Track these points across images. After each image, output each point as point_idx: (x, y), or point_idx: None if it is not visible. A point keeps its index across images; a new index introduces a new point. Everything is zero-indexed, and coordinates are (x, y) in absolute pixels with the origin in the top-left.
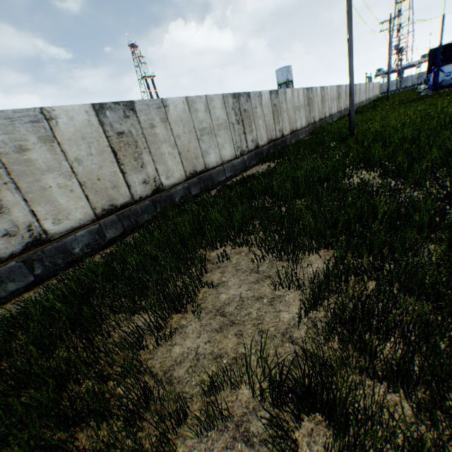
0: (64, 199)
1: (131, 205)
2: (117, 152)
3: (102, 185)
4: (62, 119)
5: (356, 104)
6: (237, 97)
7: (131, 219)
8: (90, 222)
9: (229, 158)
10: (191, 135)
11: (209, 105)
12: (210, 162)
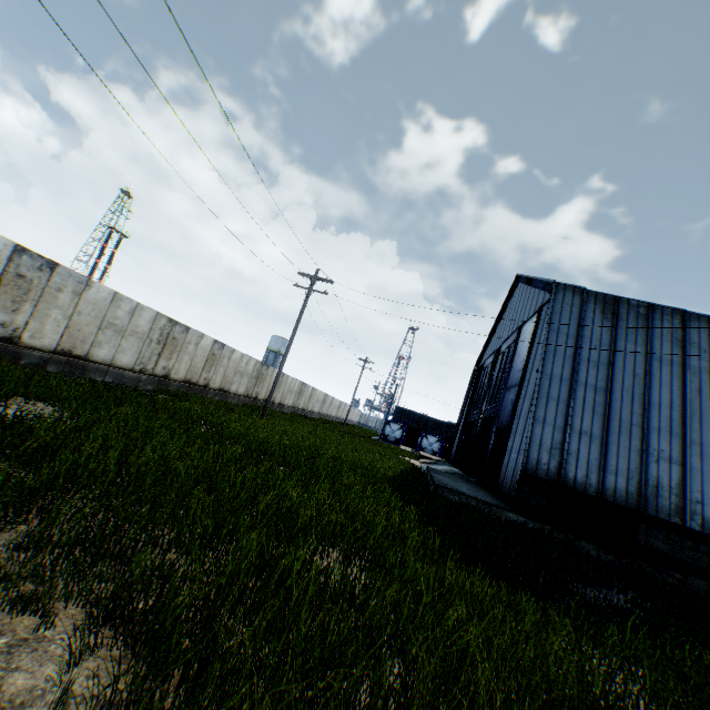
0: None
1: None
2: (3, 285)
3: None
4: None
5: (321, 413)
6: (174, 323)
7: None
8: None
9: (124, 366)
10: (97, 320)
11: (137, 311)
12: (97, 355)
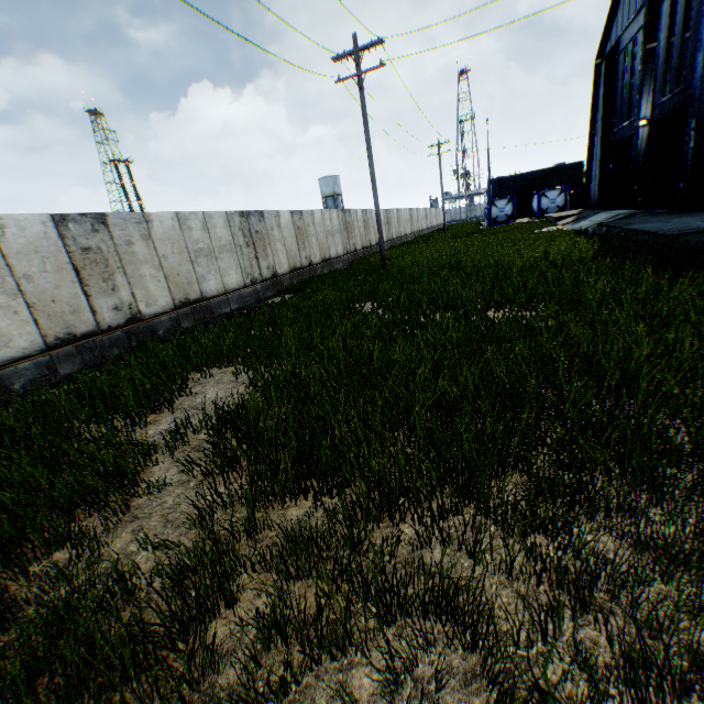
0: (6, 322)
1: (97, 336)
2: (81, 270)
3: (58, 308)
4: (12, 229)
5: (414, 232)
6: (246, 215)
7: (96, 353)
8: (39, 352)
9: (236, 287)
10: (183, 256)
11: (208, 223)
12: (208, 290)
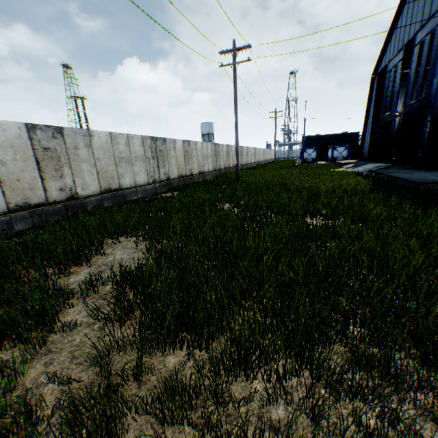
0: None
1: (45, 206)
2: (41, 162)
3: (20, 185)
4: None
5: (256, 162)
6: (155, 139)
7: (43, 218)
8: (2, 213)
9: (143, 183)
10: (111, 160)
11: (129, 141)
12: (124, 184)
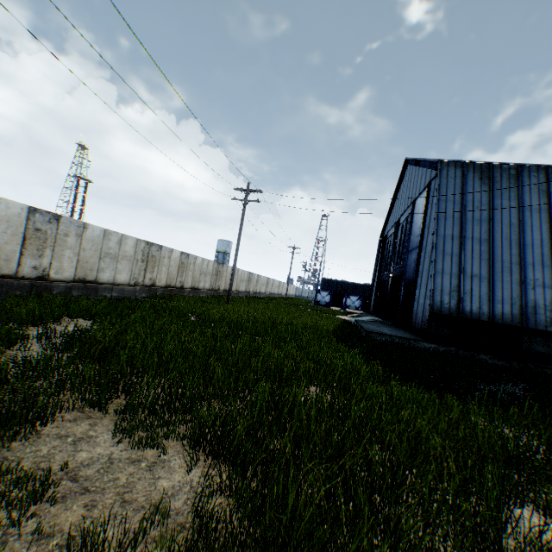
0: None
1: (12, 279)
2: (28, 239)
3: None
4: (2, 205)
5: (267, 293)
6: (150, 244)
7: (5, 289)
8: None
9: (123, 283)
10: (97, 253)
11: (123, 240)
12: (102, 278)
